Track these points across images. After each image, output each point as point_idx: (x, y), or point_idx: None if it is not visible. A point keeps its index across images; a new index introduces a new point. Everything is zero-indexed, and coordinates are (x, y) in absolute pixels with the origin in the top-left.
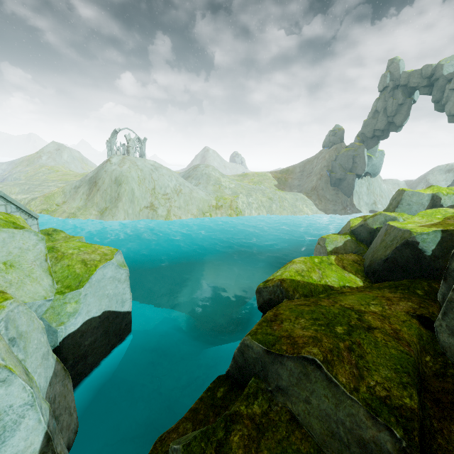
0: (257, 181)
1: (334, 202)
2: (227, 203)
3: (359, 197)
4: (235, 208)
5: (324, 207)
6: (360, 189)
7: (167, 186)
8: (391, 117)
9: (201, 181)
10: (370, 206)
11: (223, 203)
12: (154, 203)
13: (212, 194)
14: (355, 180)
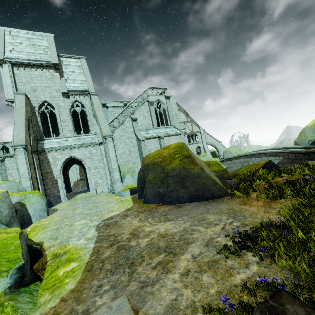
0: None
1: None
2: None
3: None
4: None
5: None
6: None
7: None
8: None
9: None
10: None
11: None
12: None
13: None
14: None
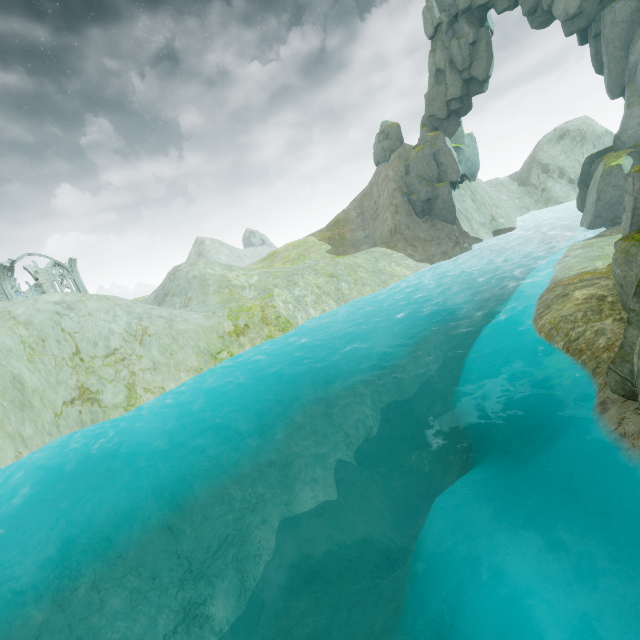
0: (297, 256)
1: (436, 240)
2: (255, 315)
3: (467, 218)
4: (276, 320)
5: (425, 254)
6: (463, 204)
7: (110, 335)
8: (465, 71)
9: (192, 295)
10: (490, 226)
11: (247, 320)
12: (89, 385)
13: (219, 311)
14: (451, 193)
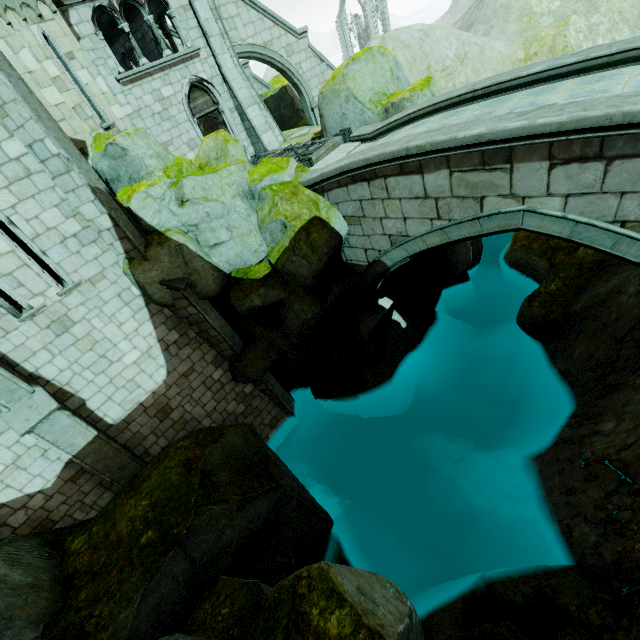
0: None
1: None
2: (545, 45)
3: None
4: (562, 49)
5: None
6: None
7: (446, 57)
8: None
9: (494, 24)
10: None
11: (537, 49)
12: None
13: (517, 40)
14: None
